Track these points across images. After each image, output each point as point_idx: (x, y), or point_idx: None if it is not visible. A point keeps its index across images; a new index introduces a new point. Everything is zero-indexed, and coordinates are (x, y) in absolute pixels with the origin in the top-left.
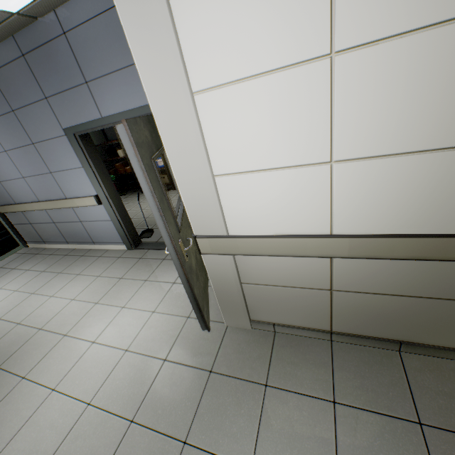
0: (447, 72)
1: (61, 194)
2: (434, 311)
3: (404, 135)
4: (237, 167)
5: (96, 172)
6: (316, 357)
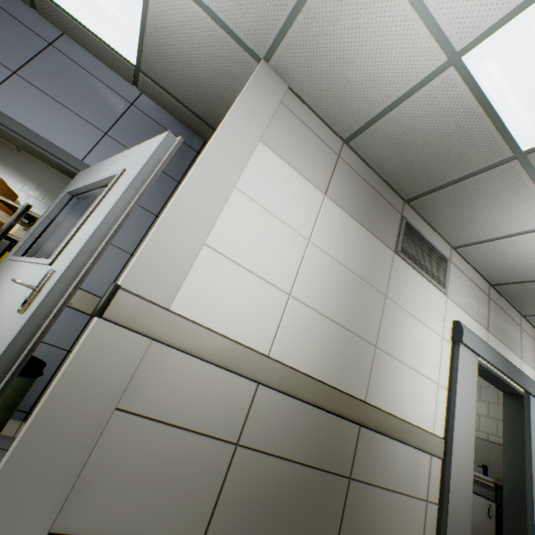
0: (341, 285)
1: None
2: (310, 489)
3: (324, 303)
4: (229, 252)
5: None
6: None
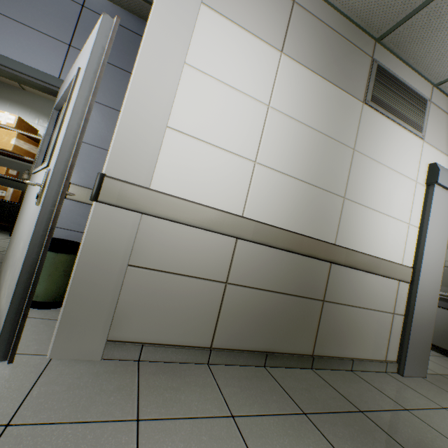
0: (306, 145)
1: None
2: (290, 310)
3: (290, 165)
4: (192, 131)
5: None
6: (198, 378)
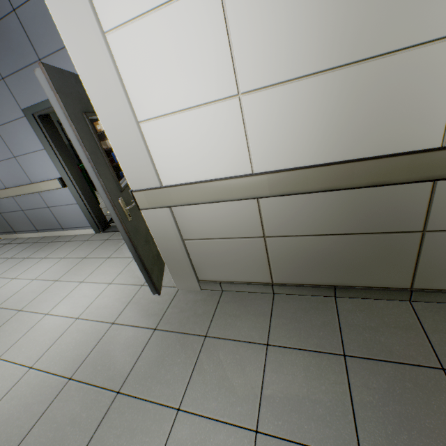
0: None
1: (27, 179)
2: (358, 248)
3: (296, 58)
4: (158, 110)
5: (58, 153)
6: (257, 308)
